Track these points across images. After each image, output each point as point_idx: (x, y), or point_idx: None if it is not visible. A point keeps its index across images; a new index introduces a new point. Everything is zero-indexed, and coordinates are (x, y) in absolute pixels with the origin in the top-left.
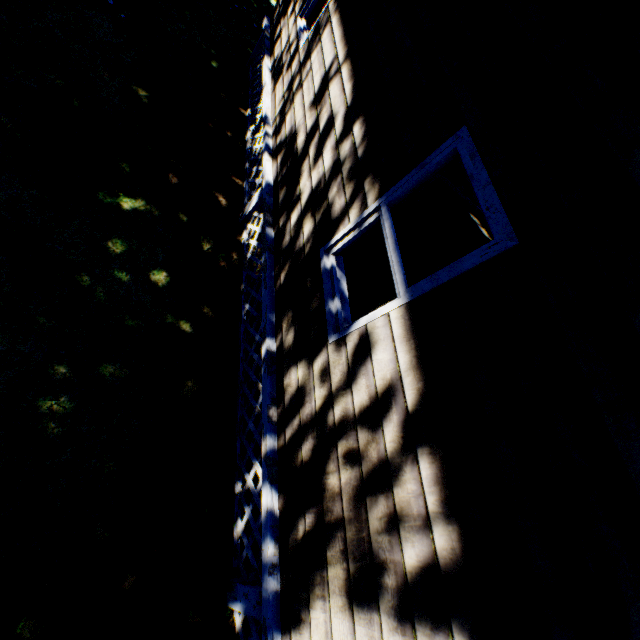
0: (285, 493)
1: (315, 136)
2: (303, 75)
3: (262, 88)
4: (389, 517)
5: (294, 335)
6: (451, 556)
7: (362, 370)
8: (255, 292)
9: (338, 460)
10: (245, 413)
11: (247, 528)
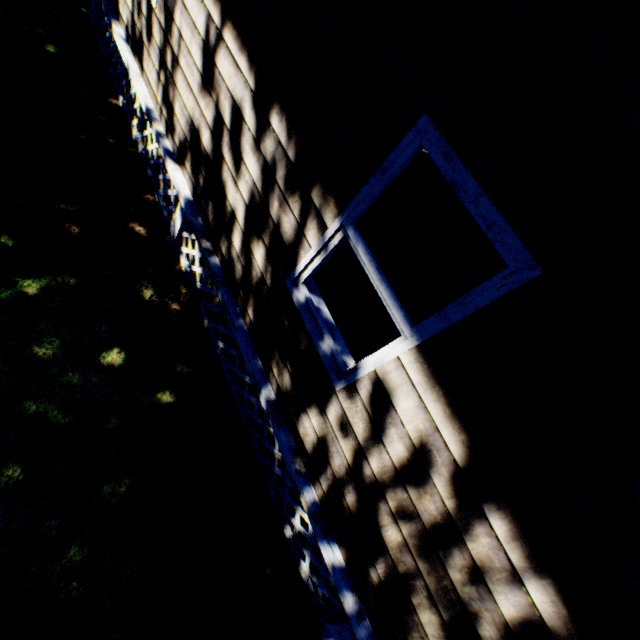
0: (344, 543)
1: (223, 133)
2: (174, 46)
3: (125, 66)
4: (470, 569)
5: (291, 380)
6: (553, 608)
7: (387, 420)
8: (223, 328)
9: (392, 512)
10: (265, 459)
11: (311, 562)
